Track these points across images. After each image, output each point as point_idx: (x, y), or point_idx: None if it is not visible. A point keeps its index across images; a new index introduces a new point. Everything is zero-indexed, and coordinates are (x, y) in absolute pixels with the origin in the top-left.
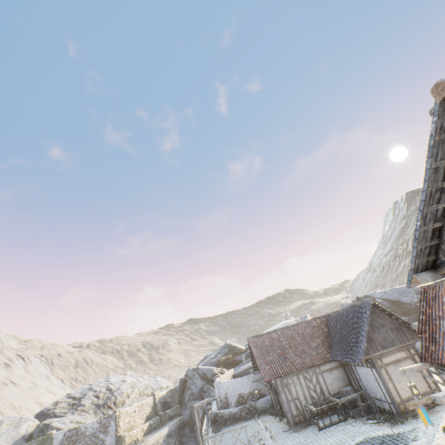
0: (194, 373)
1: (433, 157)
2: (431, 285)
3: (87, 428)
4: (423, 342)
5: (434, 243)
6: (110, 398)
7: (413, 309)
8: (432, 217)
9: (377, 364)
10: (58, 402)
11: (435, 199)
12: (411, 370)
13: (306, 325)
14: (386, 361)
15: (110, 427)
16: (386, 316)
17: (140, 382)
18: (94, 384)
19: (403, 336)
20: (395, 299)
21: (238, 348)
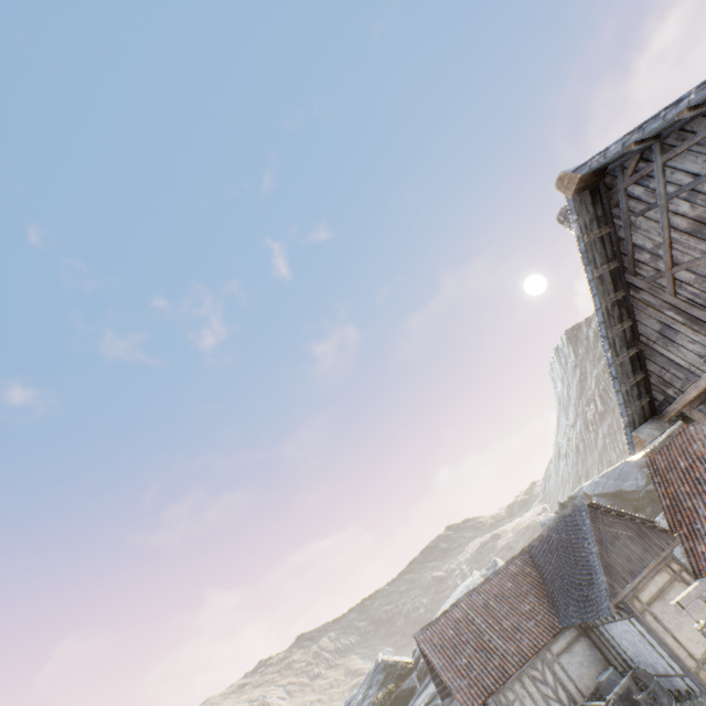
0: None
1: (591, 263)
2: (655, 448)
3: None
4: (684, 543)
5: (640, 377)
6: None
7: (644, 497)
8: (622, 342)
9: (636, 608)
10: None
11: (616, 317)
12: (690, 599)
13: (502, 576)
14: (645, 597)
15: None
16: (614, 518)
17: None
18: None
19: (652, 545)
20: (613, 489)
21: (402, 664)
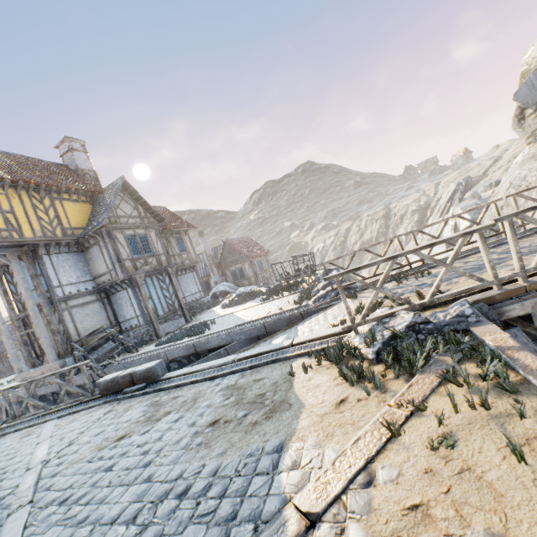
0: None
1: None
2: None
3: None
4: None
5: None
6: None
7: None
8: None
9: None
10: None
11: None
12: None
13: None
14: None
15: None
16: None
17: None
18: None
19: None
20: None
21: None
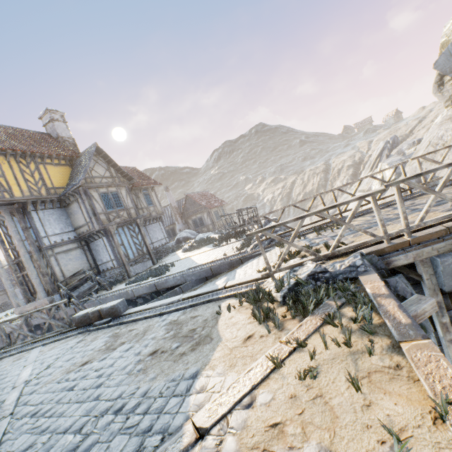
0: None
1: None
2: None
3: None
4: None
5: None
6: None
7: None
8: None
9: None
10: None
11: None
12: None
13: None
14: None
15: None
16: None
17: None
18: None
19: None
20: None
21: None
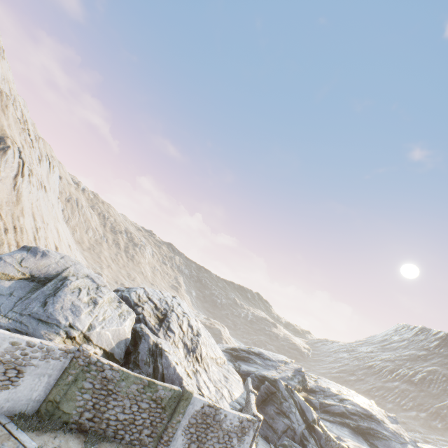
0: (288, 395)
1: None
2: None
3: (226, 418)
4: None
5: None
6: (197, 345)
7: None
8: None
9: None
10: (140, 298)
11: None
12: None
13: None
14: None
15: (246, 437)
16: None
17: (203, 332)
18: (165, 296)
19: None
20: None
21: (307, 383)
